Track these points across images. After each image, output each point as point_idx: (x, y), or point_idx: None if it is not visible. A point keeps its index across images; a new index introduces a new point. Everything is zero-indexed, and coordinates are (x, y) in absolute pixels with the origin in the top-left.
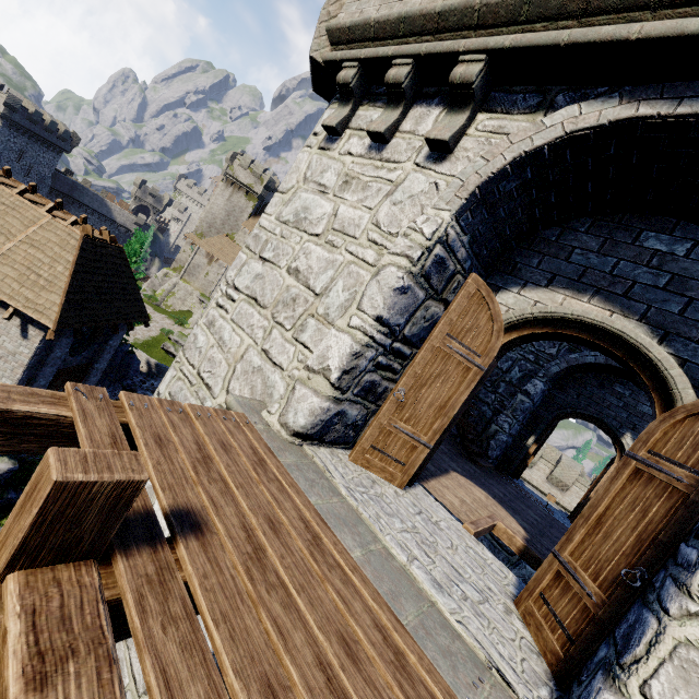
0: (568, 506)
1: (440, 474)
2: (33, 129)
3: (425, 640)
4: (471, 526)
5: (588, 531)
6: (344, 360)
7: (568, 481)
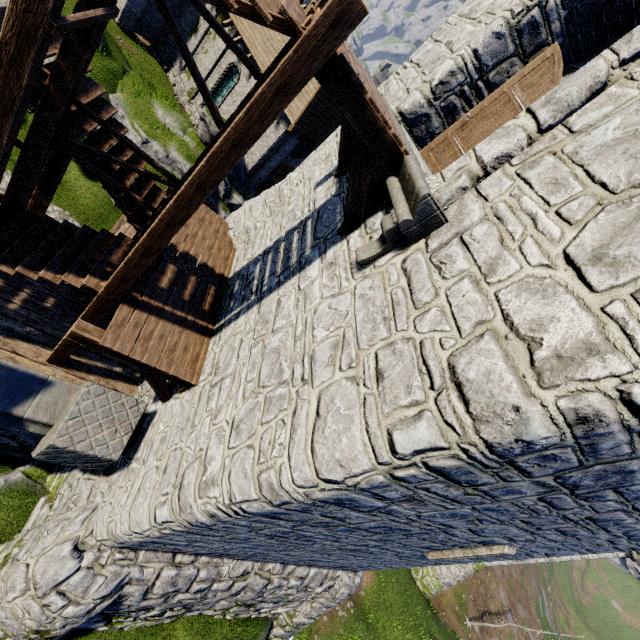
0: None
1: None
2: None
3: (407, 145)
4: None
5: None
6: (444, 75)
7: None
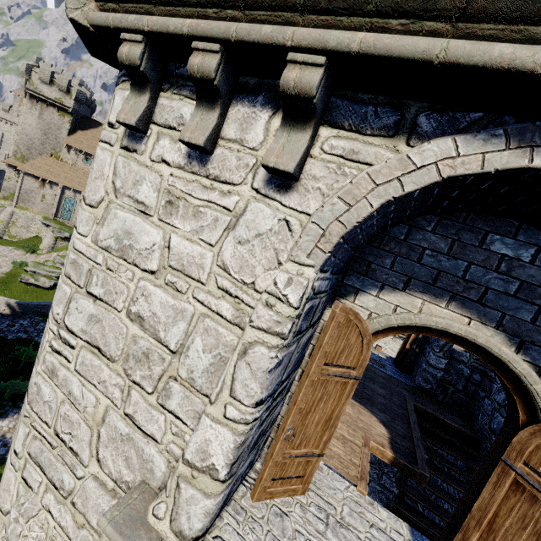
0: None
1: None
2: None
3: None
4: (363, 487)
5: (481, 534)
6: (230, 456)
7: None
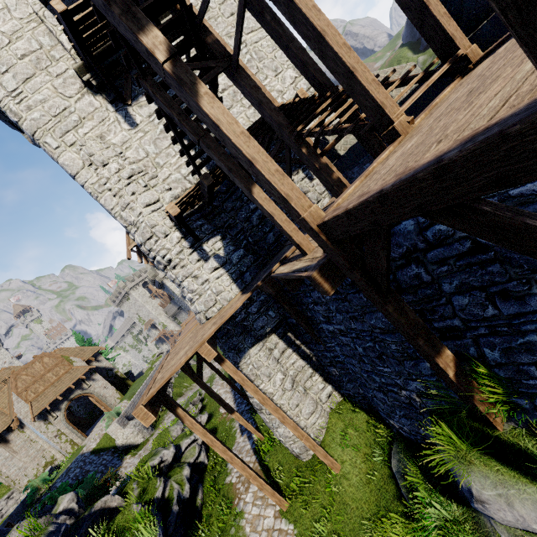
0: None
1: None
2: None
3: None
4: None
5: None
6: None
7: None
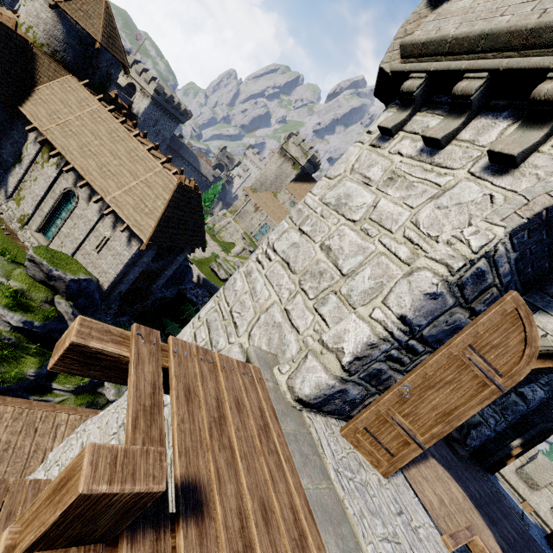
0: (535, 506)
1: (420, 460)
2: (166, 107)
3: None
4: (450, 542)
5: None
6: (359, 348)
7: (540, 481)
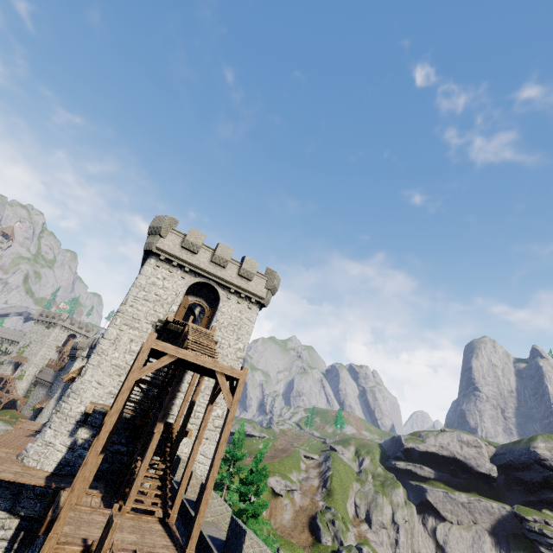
0: None
1: None
2: None
3: None
4: None
5: (202, 325)
6: (177, 310)
7: None
